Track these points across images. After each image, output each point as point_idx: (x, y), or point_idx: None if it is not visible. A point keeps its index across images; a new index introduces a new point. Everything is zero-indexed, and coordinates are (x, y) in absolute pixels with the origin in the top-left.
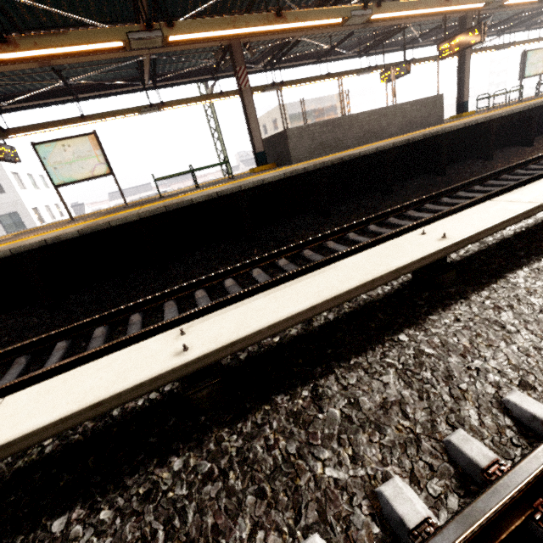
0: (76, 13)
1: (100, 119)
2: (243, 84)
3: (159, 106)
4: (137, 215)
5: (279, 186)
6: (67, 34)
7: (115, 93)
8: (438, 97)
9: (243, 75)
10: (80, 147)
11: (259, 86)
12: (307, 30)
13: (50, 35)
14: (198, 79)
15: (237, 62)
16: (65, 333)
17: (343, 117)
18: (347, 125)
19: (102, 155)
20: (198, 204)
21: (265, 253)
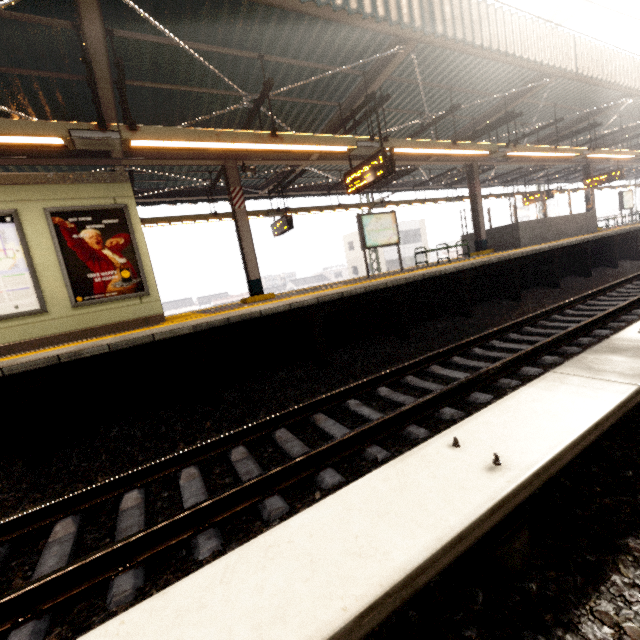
0: (417, 136)
1: (348, 208)
2: (477, 191)
3: (386, 204)
4: (520, 253)
5: (571, 249)
6: (476, 144)
7: (334, 194)
8: (593, 213)
9: (477, 185)
10: (385, 221)
11: (447, 197)
12: (510, 162)
13: (470, 144)
14: (389, 190)
15: (475, 176)
16: (546, 313)
17: (546, 218)
18: (548, 225)
19: (396, 229)
20: (538, 253)
21: (586, 290)
